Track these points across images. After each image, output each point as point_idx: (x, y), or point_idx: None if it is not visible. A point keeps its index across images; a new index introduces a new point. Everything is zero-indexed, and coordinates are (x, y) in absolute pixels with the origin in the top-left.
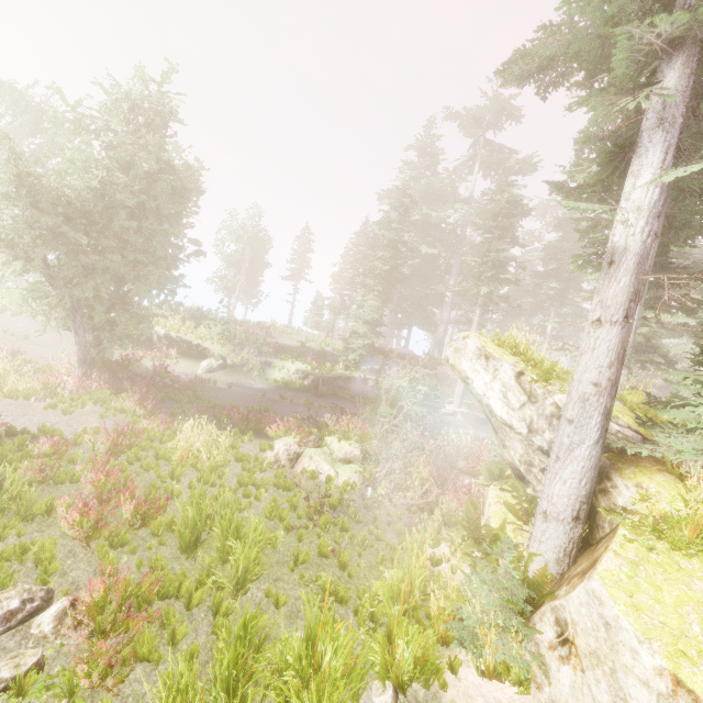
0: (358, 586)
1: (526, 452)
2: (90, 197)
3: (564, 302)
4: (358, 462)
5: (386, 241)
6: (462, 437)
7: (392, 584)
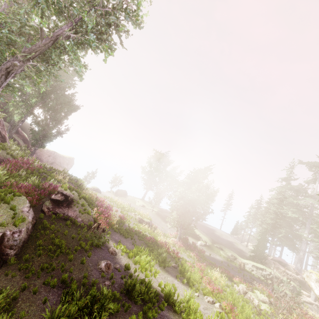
0: None
1: None
2: (193, 198)
3: None
4: (268, 304)
5: (272, 211)
6: (315, 315)
7: None
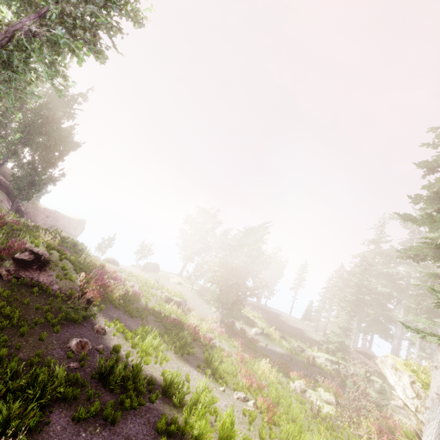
0: None
1: (417, 422)
2: (239, 266)
3: None
4: (333, 406)
5: (352, 283)
6: (403, 421)
7: None
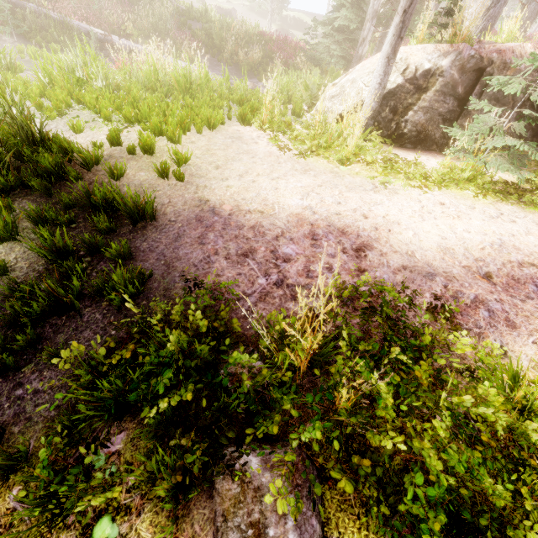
0: None
1: None
2: None
3: None
4: None
5: None
6: None
7: None
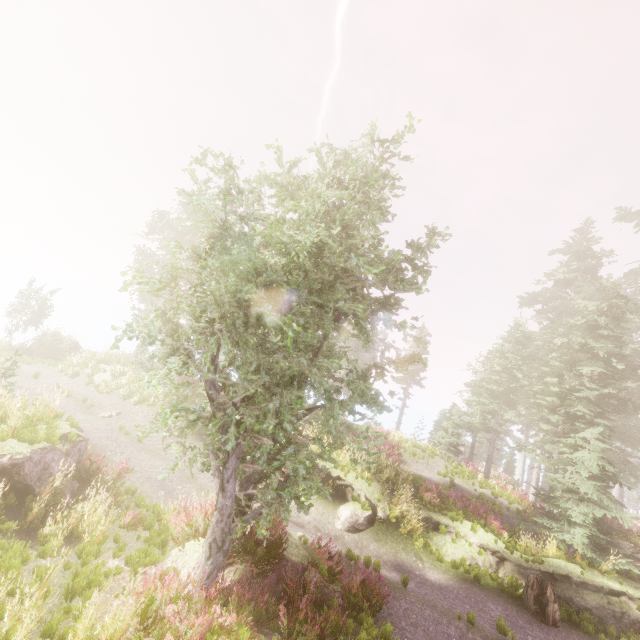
0: None
1: None
2: (308, 261)
3: None
4: None
5: (600, 352)
6: None
7: None
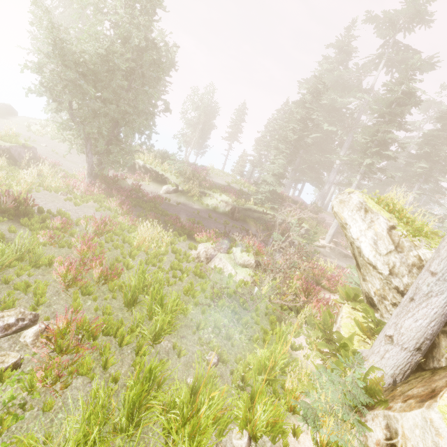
0: (237, 353)
1: (383, 288)
2: (98, 60)
3: (428, 179)
4: (252, 268)
5: (298, 116)
6: (328, 264)
7: (261, 360)
